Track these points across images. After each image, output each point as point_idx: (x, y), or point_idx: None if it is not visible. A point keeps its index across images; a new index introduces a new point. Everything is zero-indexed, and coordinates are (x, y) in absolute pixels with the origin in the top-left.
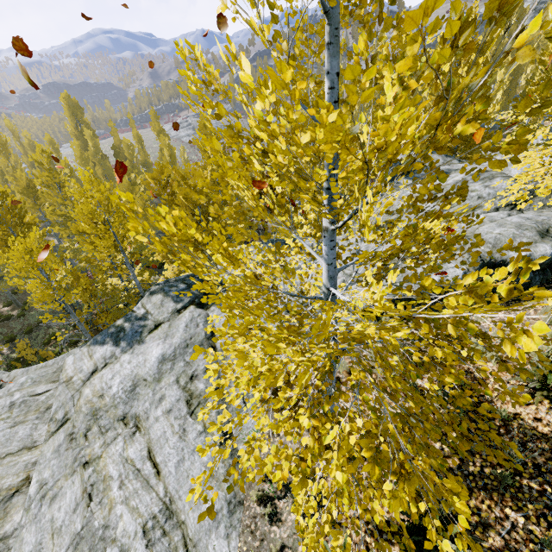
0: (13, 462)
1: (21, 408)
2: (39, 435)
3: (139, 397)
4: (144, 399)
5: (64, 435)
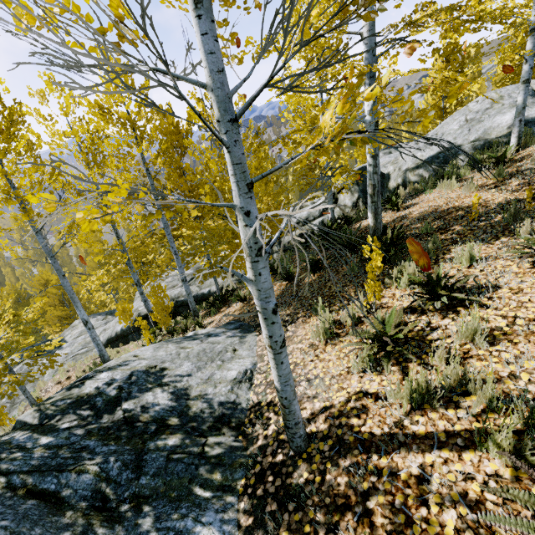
0: None
1: None
2: None
3: None
4: None
5: None
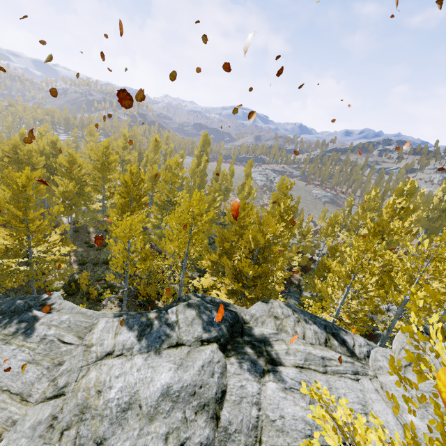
0: (4, 404)
1: (46, 347)
2: (37, 389)
3: (125, 425)
4: (128, 434)
5: (49, 412)
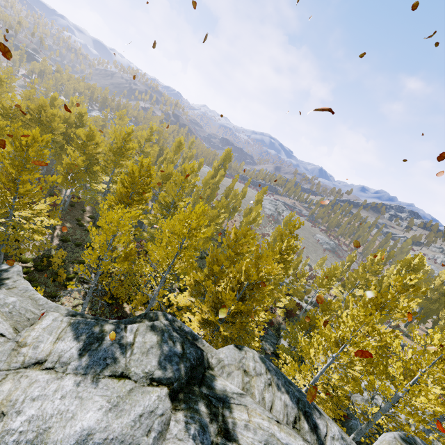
0: None
1: None
2: None
3: None
4: None
5: None
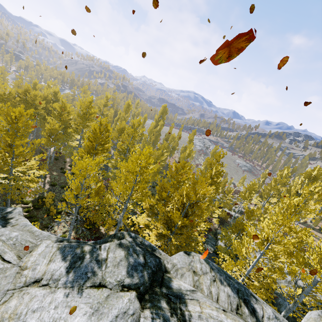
0: None
1: None
2: None
3: None
4: None
5: None
